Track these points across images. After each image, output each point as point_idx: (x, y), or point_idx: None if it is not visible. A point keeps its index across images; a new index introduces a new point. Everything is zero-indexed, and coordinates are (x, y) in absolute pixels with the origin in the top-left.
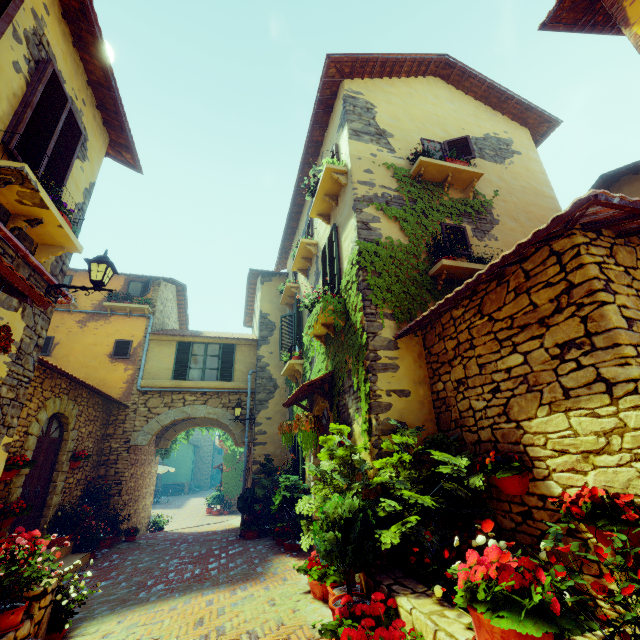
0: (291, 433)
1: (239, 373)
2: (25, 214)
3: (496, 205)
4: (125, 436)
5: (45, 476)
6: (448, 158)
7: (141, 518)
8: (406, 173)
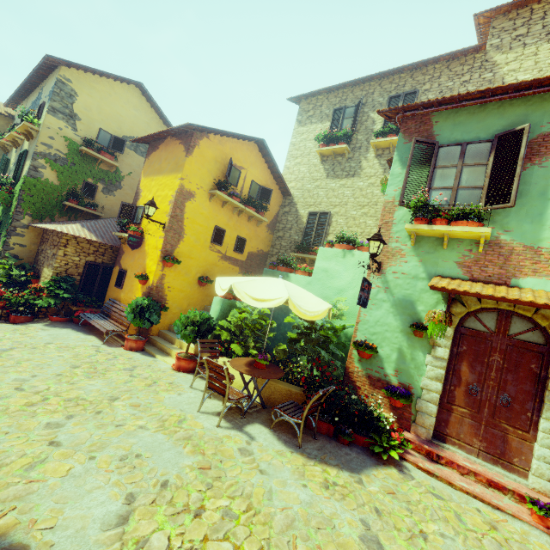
0: None
1: None
2: None
3: (126, 179)
4: None
5: None
6: (102, 151)
7: None
8: (77, 147)
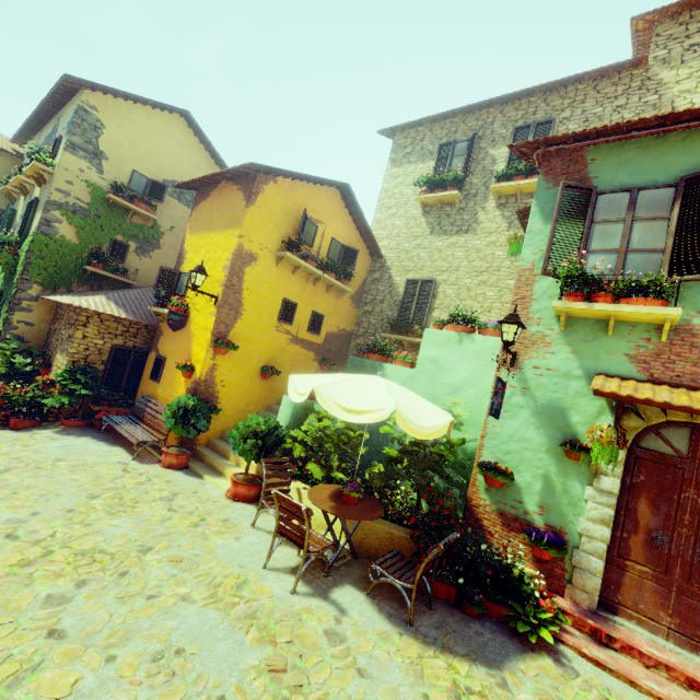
0: None
1: None
2: None
3: (167, 236)
4: None
5: None
6: (136, 200)
7: None
8: (102, 195)
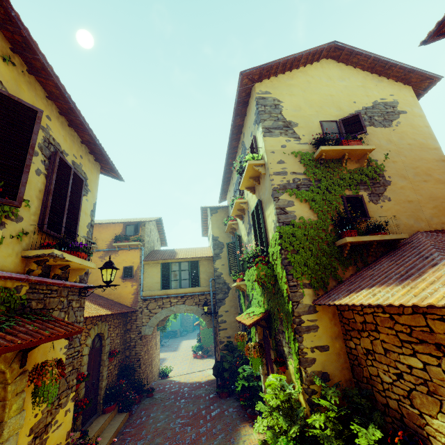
0: (243, 341)
1: (203, 280)
2: (59, 264)
3: (387, 167)
4: (138, 329)
5: (96, 371)
6: (344, 140)
7: (154, 372)
8: (310, 157)
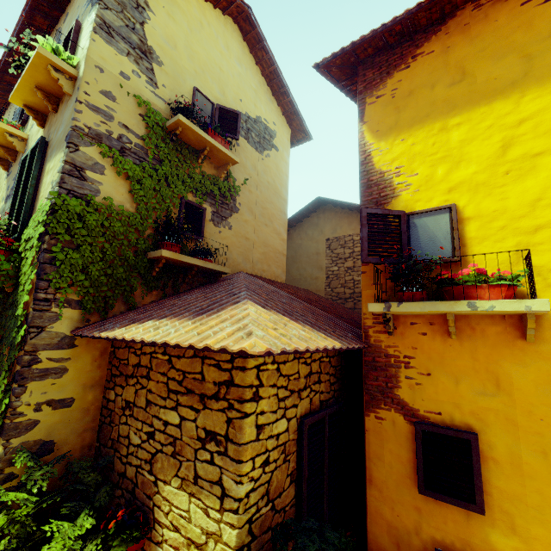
0: None
1: None
2: None
3: (242, 193)
4: None
5: None
6: (211, 130)
7: None
8: (161, 122)
